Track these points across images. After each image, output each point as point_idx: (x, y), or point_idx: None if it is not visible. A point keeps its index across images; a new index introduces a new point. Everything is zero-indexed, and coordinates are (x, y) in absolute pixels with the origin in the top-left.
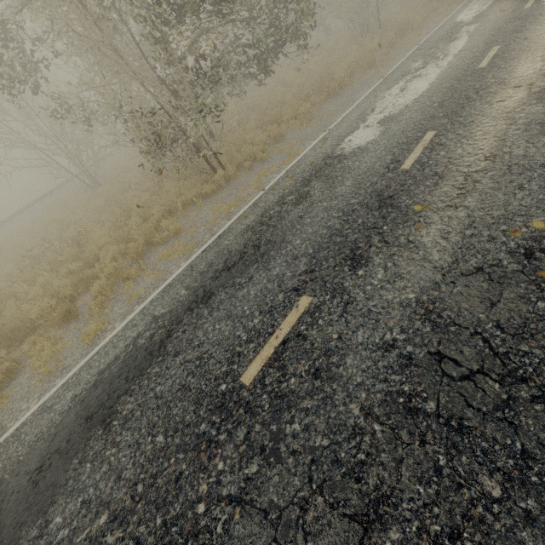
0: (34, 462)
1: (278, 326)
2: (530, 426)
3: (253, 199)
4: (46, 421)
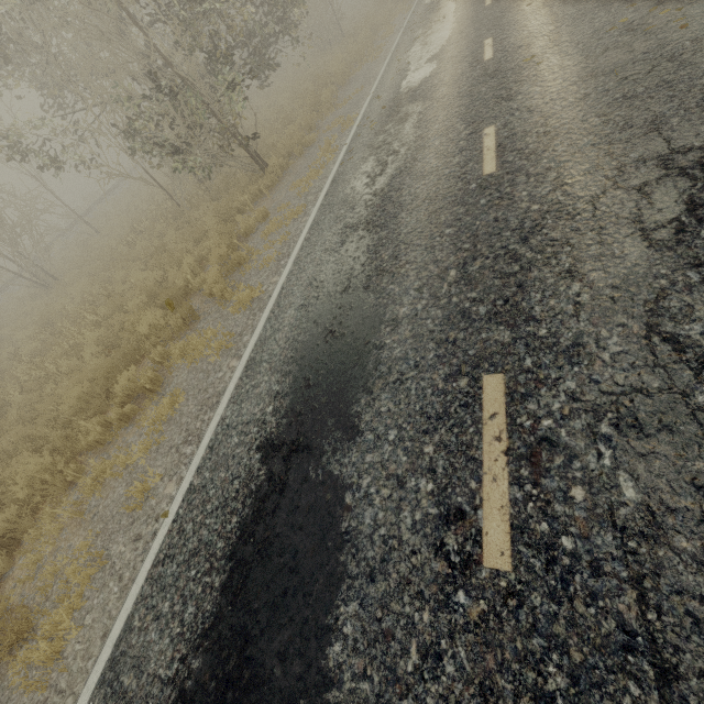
0: (315, 339)
1: (481, 148)
2: (701, 60)
3: (341, 153)
4: (286, 333)
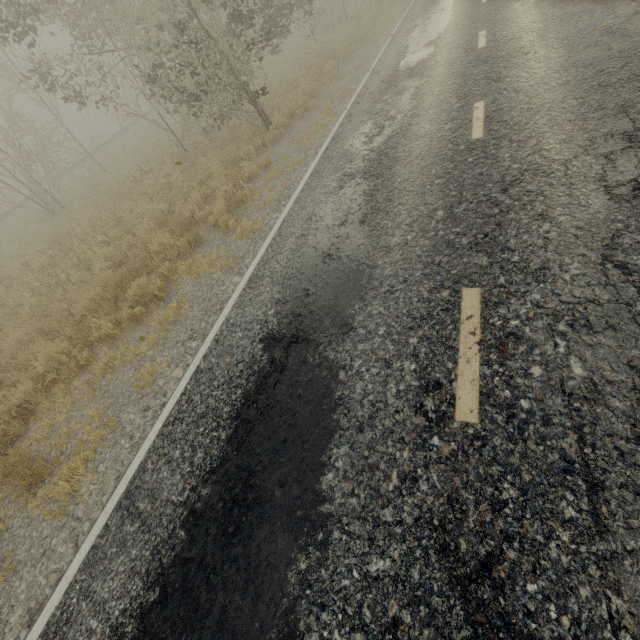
0: (314, 260)
1: (471, 118)
2: None
3: (341, 117)
4: (287, 255)
